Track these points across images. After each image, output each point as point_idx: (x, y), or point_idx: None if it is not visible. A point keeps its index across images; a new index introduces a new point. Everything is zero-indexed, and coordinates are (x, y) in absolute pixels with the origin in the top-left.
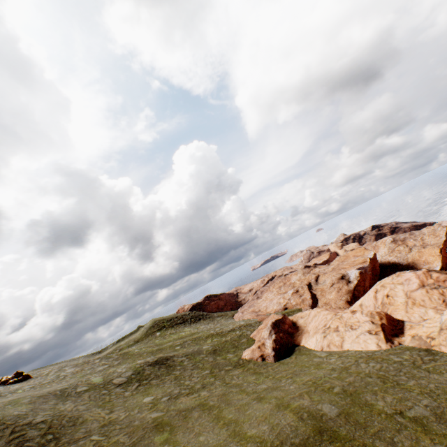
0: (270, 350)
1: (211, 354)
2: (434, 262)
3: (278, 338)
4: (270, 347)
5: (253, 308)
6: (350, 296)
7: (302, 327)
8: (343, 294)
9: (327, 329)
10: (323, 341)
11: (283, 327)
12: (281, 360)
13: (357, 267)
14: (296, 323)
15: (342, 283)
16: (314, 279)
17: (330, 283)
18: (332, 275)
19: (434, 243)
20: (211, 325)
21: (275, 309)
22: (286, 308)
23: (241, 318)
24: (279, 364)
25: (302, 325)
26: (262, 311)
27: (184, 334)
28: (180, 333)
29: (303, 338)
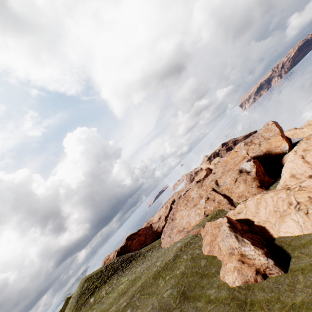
0: (263, 258)
1: (184, 303)
2: (281, 144)
3: (251, 240)
4: (260, 255)
5: (177, 228)
6: (258, 181)
7: (249, 220)
8: (251, 182)
9: (299, 205)
10: (310, 219)
11: (238, 228)
12: (290, 266)
13: (246, 161)
14: (237, 220)
15: (244, 175)
16: (215, 184)
17: (232, 180)
18: (230, 174)
19: (273, 134)
20: (147, 262)
21: (199, 220)
22: (207, 215)
23: (172, 242)
24: (300, 273)
25: (248, 219)
26: (187, 228)
27: (124, 287)
28: (118, 287)
29: (269, 229)
